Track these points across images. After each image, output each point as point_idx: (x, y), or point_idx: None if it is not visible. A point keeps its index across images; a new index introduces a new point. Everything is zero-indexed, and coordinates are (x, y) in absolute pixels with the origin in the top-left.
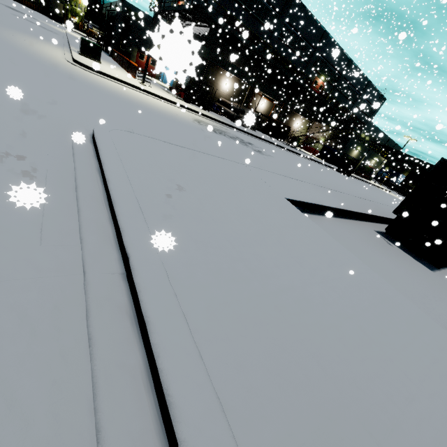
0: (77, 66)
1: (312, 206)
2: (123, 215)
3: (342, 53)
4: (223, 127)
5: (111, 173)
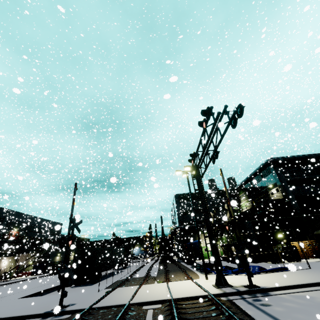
0: None
1: (32, 295)
2: None
3: (24, 214)
4: None
5: None
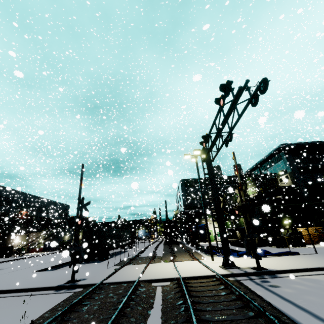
0: None
1: (45, 269)
2: None
3: (32, 195)
4: None
5: None
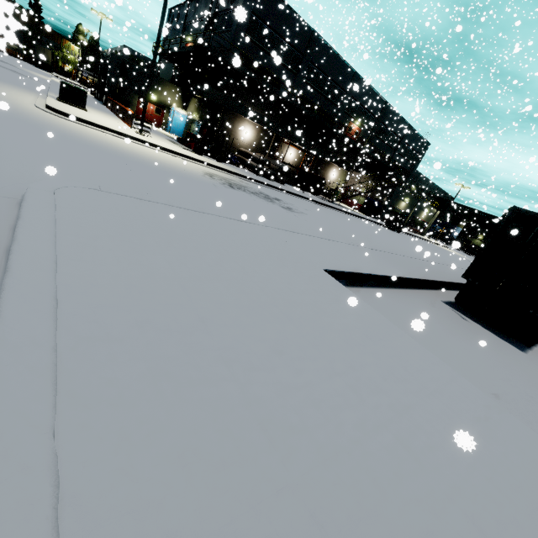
0: (50, 113)
1: (360, 276)
2: (2, 342)
3: (377, 96)
4: (243, 181)
5: (20, 256)
